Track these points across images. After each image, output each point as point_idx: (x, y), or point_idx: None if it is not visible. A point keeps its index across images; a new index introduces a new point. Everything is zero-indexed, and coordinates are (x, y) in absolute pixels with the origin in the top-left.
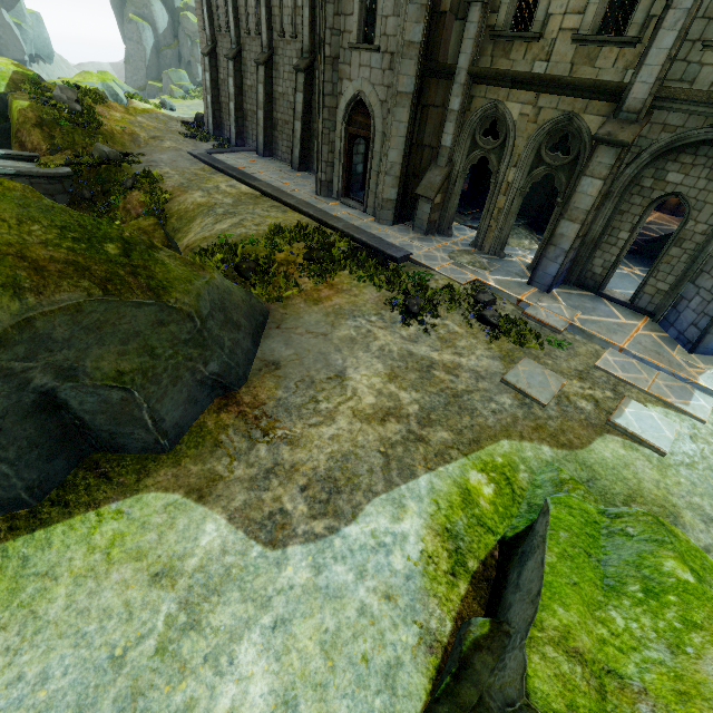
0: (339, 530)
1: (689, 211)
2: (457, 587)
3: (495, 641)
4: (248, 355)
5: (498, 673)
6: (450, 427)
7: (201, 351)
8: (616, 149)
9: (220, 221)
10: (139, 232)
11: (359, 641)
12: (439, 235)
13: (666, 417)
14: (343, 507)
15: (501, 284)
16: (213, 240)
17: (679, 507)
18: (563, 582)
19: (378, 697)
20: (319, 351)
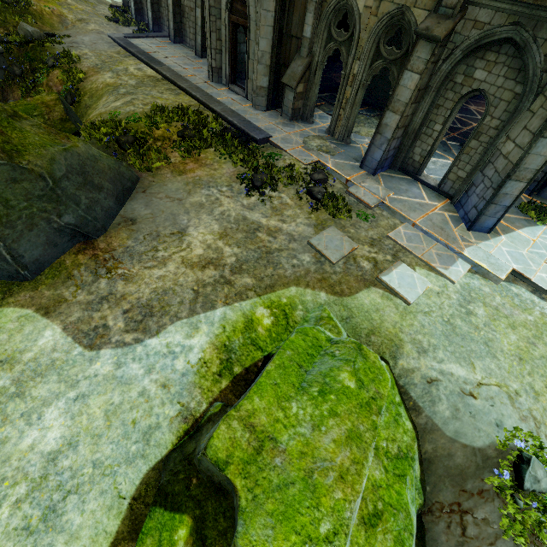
0: (143, 341)
1: (488, 107)
2: (220, 383)
3: (219, 417)
4: (110, 212)
5: (206, 435)
6: (255, 275)
7: (54, 205)
8: (432, 45)
9: (118, 100)
10: (42, 106)
11: (133, 411)
12: (302, 122)
13: (426, 277)
14: (151, 326)
15: (337, 166)
16: (106, 116)
17: (404, 341)
18: (269, 382)
19: (135, 445)
20: (171, 212)
